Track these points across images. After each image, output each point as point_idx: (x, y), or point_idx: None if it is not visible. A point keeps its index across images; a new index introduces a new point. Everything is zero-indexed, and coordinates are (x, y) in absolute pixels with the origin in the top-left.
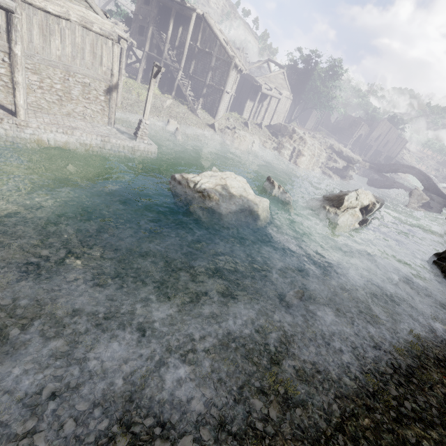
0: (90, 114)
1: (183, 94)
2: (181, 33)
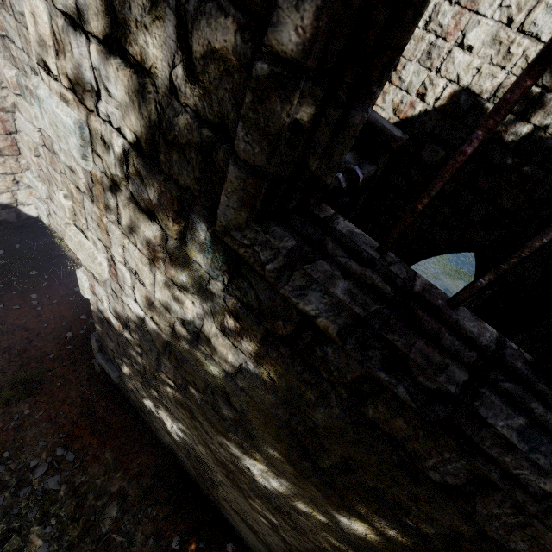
0: None
1: None
2: None
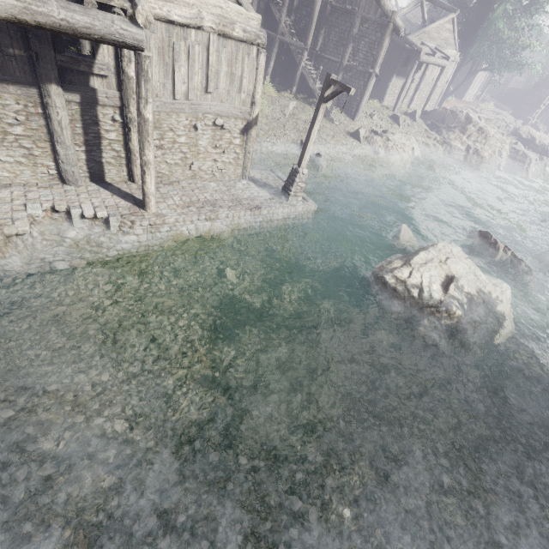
0: (221, 169)
1: (305, 86)
2: None
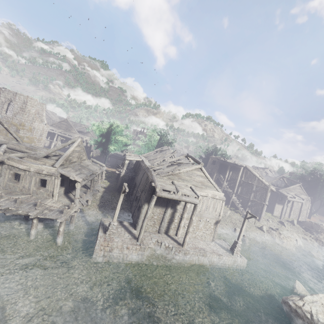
0: (205, 236)
1: (233, 204)
2: (231, 174)
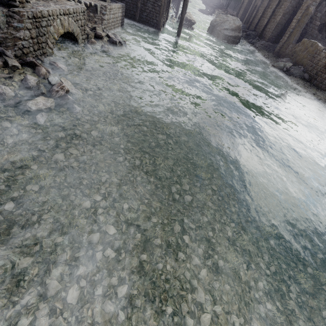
0: None
1: None
2: None
